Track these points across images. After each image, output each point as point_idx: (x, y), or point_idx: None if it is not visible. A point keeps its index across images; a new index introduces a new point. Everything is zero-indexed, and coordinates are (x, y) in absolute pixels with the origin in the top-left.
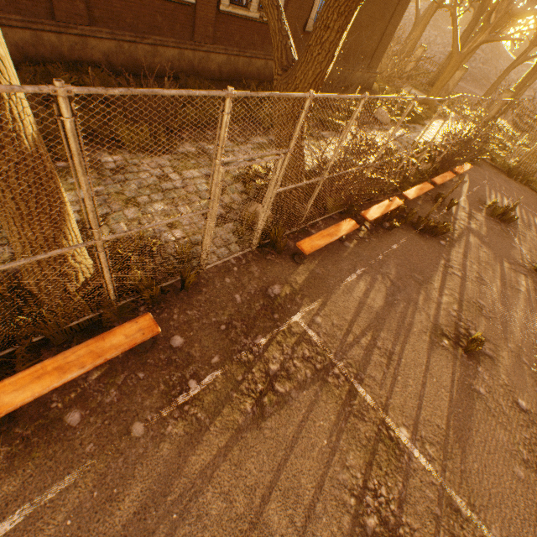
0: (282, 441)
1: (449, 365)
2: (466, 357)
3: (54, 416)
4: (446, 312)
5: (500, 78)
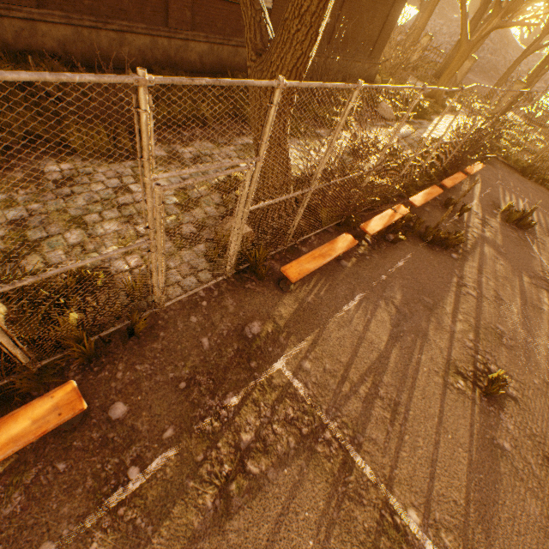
0: None
1: (466, 414)
2: (487, 400)
3: None
4: (461, 343)
5: (510, 68)
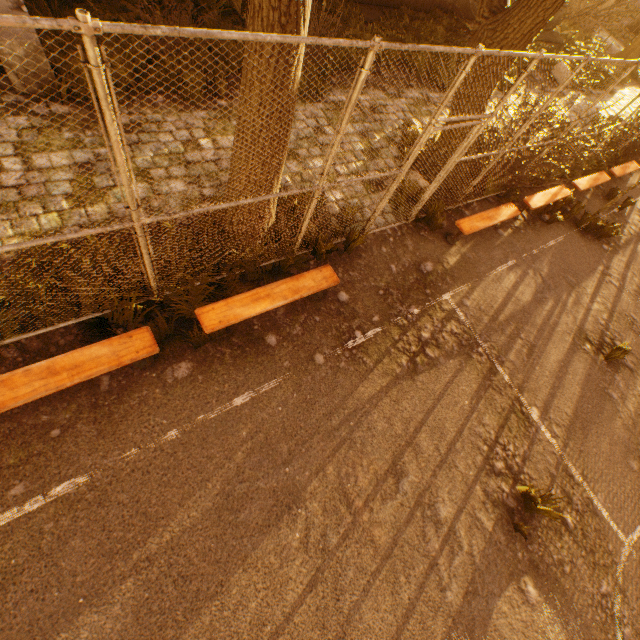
0: (431, 394)
1: (587, 367)
2: (606, 364)
3: (257, 336)
4: (594, 319)
5: None
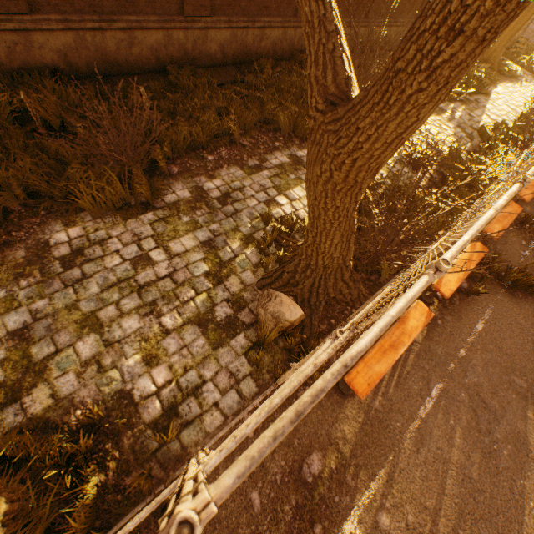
0: None
1: None
2: None
3: None
4: None
5: None
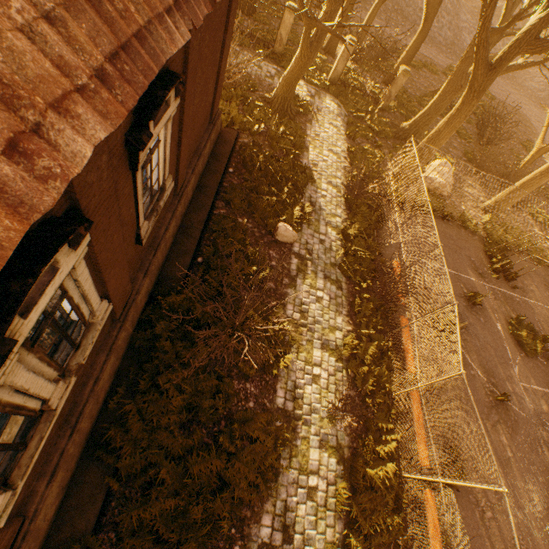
0: None
1: None
2: None
3: None
4: None
5: None
